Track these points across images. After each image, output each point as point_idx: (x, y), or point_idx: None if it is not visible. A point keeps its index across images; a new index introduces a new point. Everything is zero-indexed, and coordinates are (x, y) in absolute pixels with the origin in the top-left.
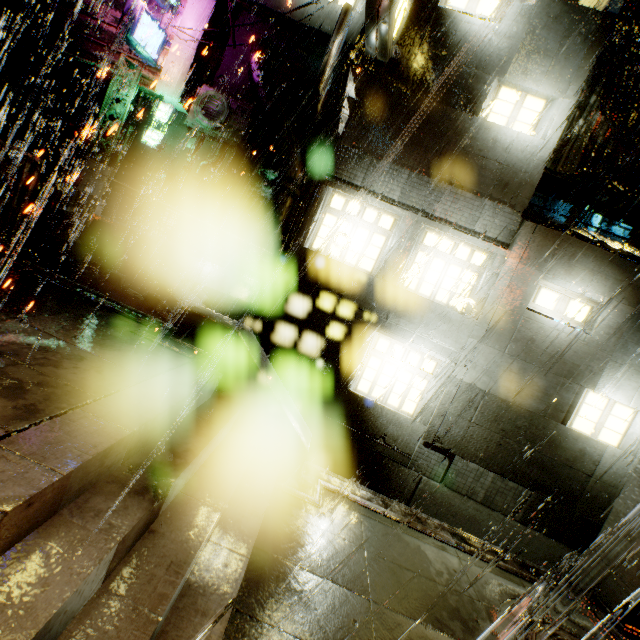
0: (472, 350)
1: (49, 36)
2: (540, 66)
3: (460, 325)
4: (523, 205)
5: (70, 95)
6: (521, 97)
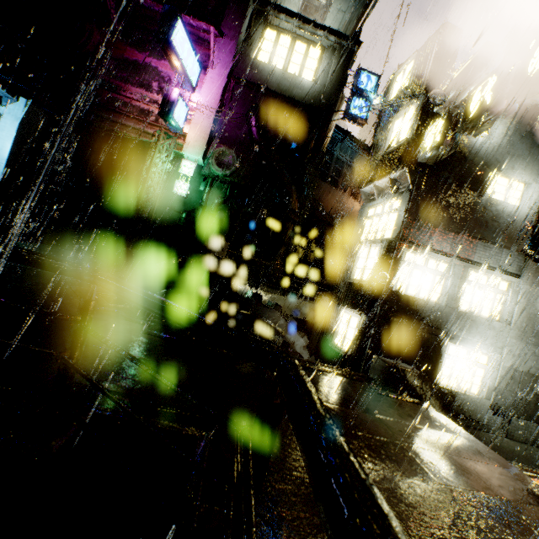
0: (511, 346)
1: (82, 110)
2: (520, 165)
3: (500, 330)
4: (524, 250)
5: (93, 153)
6: (509, 182)
